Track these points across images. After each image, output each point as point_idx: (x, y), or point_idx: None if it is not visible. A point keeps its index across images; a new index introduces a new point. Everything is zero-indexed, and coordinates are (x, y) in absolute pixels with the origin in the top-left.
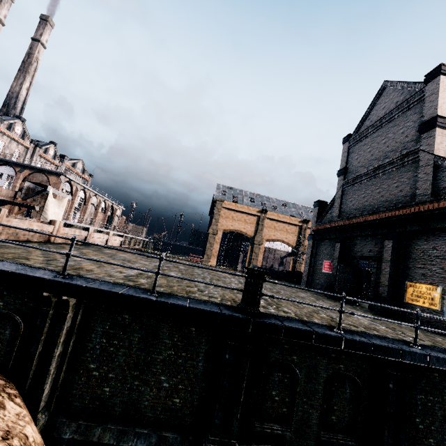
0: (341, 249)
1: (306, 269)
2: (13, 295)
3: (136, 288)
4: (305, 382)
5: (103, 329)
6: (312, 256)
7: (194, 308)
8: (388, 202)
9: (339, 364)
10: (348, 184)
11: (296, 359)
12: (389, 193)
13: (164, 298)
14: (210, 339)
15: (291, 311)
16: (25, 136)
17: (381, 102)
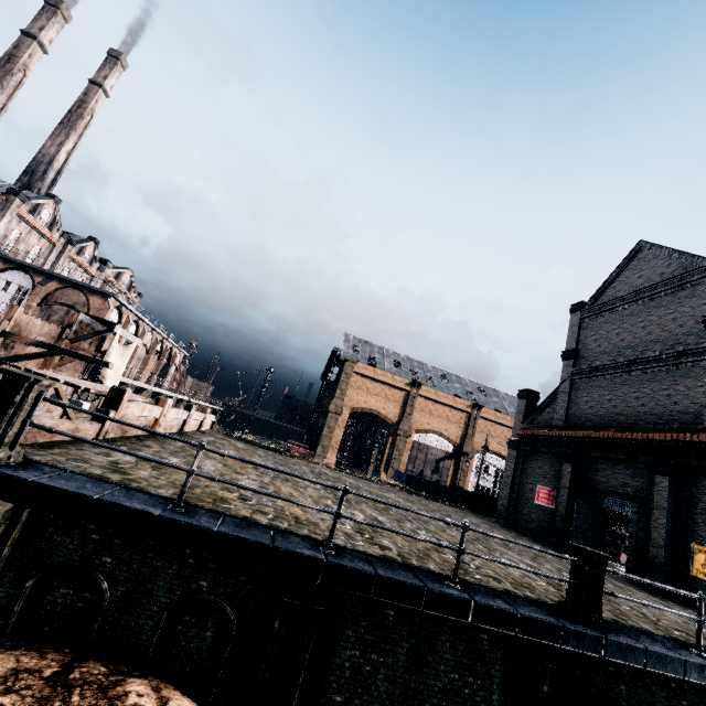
0: (573, 474)
1: (504, 494)
2: (224, 569)
3: (419, 570)
4: None
5: (356, 634)
6: (515, 474)
7: (528, 616)
8: (654, 416)
9: (681, 700)
10: (581, 375)
11: (625, 691)
12: (656, 403)
13: (476, 594)
14: (507, 655)
15: None
16: (54, 226)
17: (635, 267)
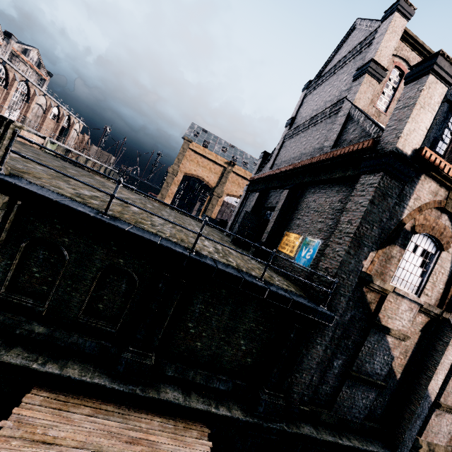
0: (258, 199)
1: (232, 218)
2: None
3: None
4: (74, 266)
5: None
6: (241, 206)
7: None
8: (306, 154)
9: (118, 258)
10: (288, 135)
11: (68, 242)
12: (310, 145)
13: None
14: None
15: (96, 203)
16: None
17: (346, 44)
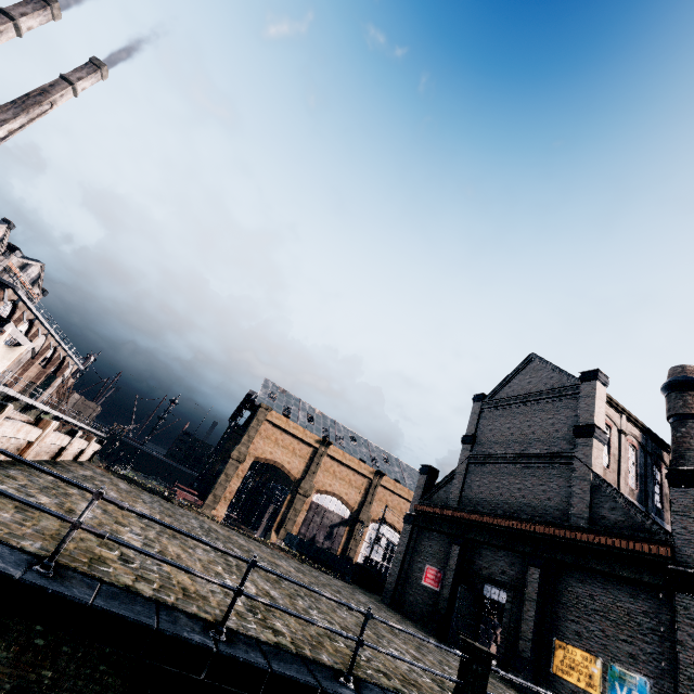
0: (460, 557)
1: (395, 571)
2: (80, 654)
3: (313, 663)
4: None
5: None
6: (407, 550)
7: None
8: (532, 508)
9: None
10: (476, 459)
11: None
12: (534, 496)
13: None
14: None
15: None
16: None
17: (527, 373)
